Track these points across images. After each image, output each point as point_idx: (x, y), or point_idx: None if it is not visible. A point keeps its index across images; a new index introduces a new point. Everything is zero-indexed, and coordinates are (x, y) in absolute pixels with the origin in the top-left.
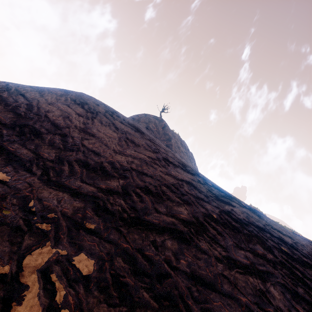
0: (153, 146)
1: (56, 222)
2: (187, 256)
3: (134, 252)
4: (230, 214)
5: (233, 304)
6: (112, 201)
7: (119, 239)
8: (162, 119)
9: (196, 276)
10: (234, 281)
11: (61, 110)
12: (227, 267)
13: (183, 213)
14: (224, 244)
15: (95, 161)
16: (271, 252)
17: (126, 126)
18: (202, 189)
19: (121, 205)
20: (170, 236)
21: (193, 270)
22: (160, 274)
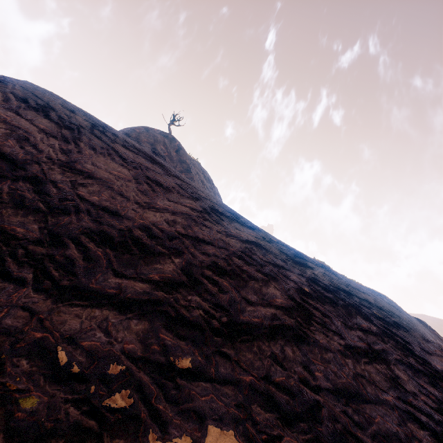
0: (188, 188)
1: (132, 379)
2: (316, 363)
3: (264, 385)
4: (317, 281)
5: (387, 411)
6: (184, 301)
7: (234, 371)
8: (173, 136)
9: (341, 390)
10: (370, 378)
11: (6, 124)
12: (355, 360)
13: (277, 296)
14: (336, 328)
15: (118, 229)
16: (371, 322)
17: (135, 155)
18: (273, 251)
19: (201, 307)
20: (284, 339)
21: (334, 383)
22: (310, 407)
